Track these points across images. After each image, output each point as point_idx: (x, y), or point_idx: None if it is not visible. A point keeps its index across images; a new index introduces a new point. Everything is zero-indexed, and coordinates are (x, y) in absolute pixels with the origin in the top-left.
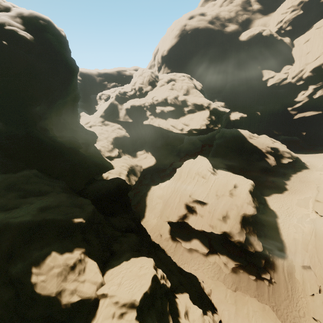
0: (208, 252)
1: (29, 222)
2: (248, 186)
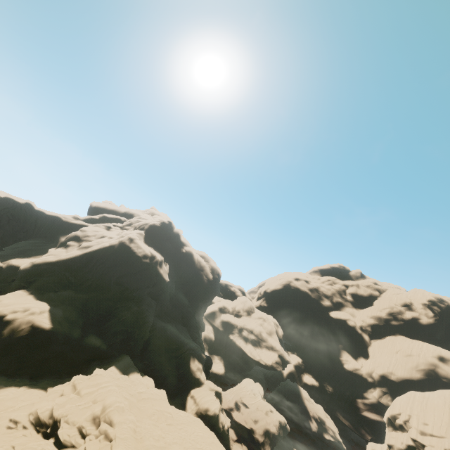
0: (236, 440)
1: (193, 345)
2: (280, 418)
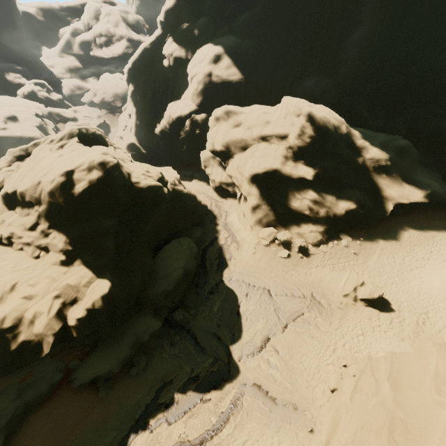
0: None
1: (2, 64)
2: None
